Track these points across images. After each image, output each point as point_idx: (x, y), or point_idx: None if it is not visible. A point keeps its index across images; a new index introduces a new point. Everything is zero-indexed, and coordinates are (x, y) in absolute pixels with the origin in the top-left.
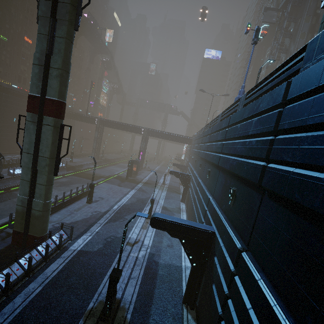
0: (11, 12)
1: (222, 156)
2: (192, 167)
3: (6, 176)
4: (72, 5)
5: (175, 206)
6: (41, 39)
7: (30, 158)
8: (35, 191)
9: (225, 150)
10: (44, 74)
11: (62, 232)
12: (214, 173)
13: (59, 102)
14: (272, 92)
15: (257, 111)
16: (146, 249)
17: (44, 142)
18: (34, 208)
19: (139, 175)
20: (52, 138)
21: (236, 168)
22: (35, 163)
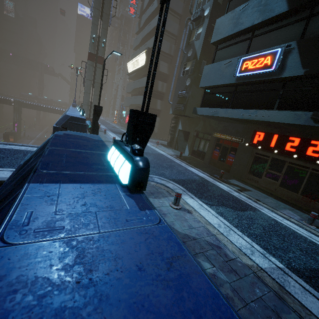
0: None
1: None
2: None
3: None
4: None
5: None
6: None
7: None
8: None
9: None
10: None
11: None
12: None
13: None
14: None
15: None
16: None
17: None
18: None
19: None
20: None
21: None
22: None
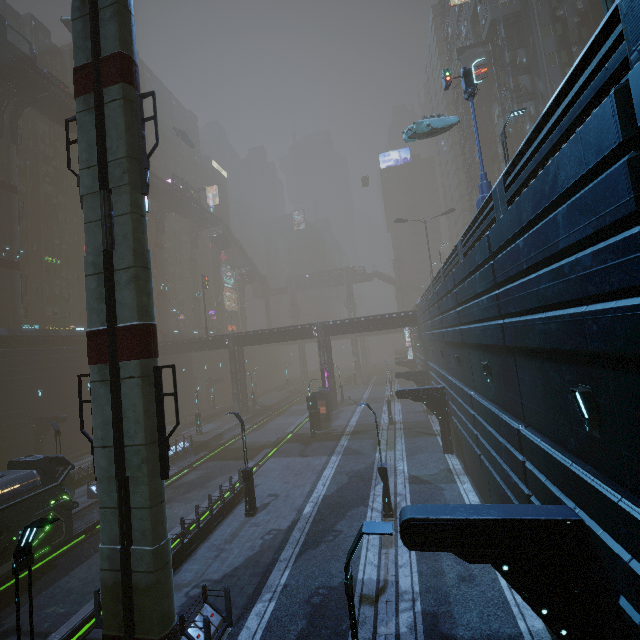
0: (60, 220)
1: (507, 323)
2: (438, 369)
3: (86, 501)
4: (131, 158)
5: (437, 468)
6: (92, 230)
7: (110, 456)
8: (132, 527)
9: (508, 306)
10: (106, 286)
11: (208, 610)
12: (501, 366)
13: (142, 327)
14: (578, 137)
15: (556, 191)
16: (412, 605)
17: (130, 413)
18: (136, 569)
19: (336, 420)
20: (144, 401)
21: (564, 336)
22: (121, 464)
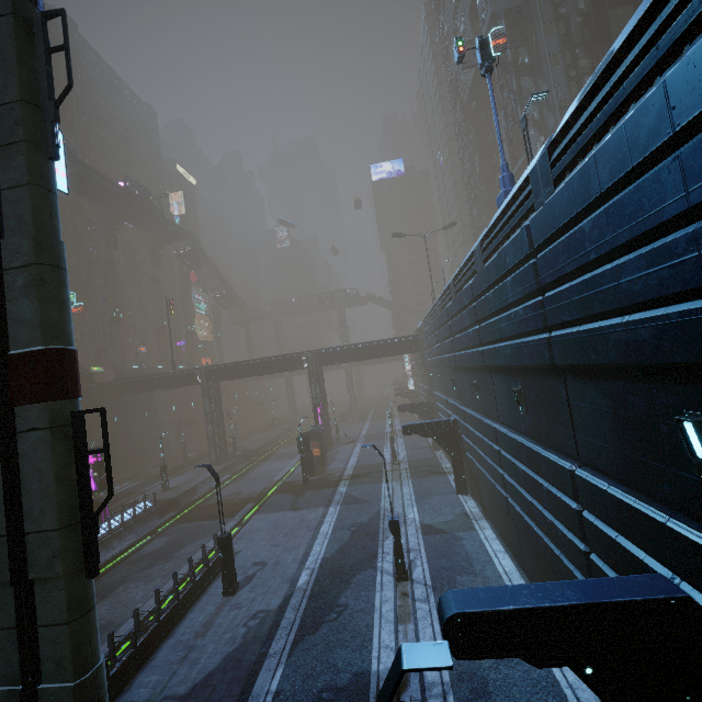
0: None
1: (558, 336)
2: (448, 399)
3: None
4: (27, 103)
5: (452, 513)
6: None
7: (2, 551)
8: (40, 655)
9: (561, 313)
10: None
11: None
12: (543, 392)
13: (50, 353)
14: None
15: (663, 134)
16: None
17: (33, 483)
18: None
19: (331, 462)
20: (55, 464)
21: (668, 344)
22: (20, 562)
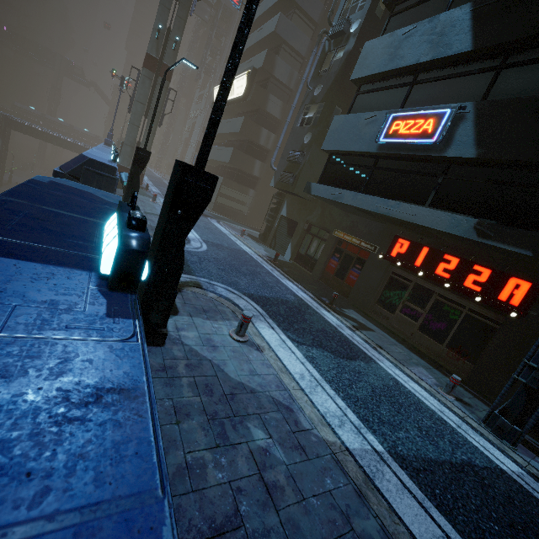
0: None
1: None
2: None
3: None
4: None
5: None
6: None
7: None
8: None
9: None
10: None
11: None
12: None
13: None
14: None
15: None
16: None
17: None
18: None
19: None
20: None
21: None
22: None
